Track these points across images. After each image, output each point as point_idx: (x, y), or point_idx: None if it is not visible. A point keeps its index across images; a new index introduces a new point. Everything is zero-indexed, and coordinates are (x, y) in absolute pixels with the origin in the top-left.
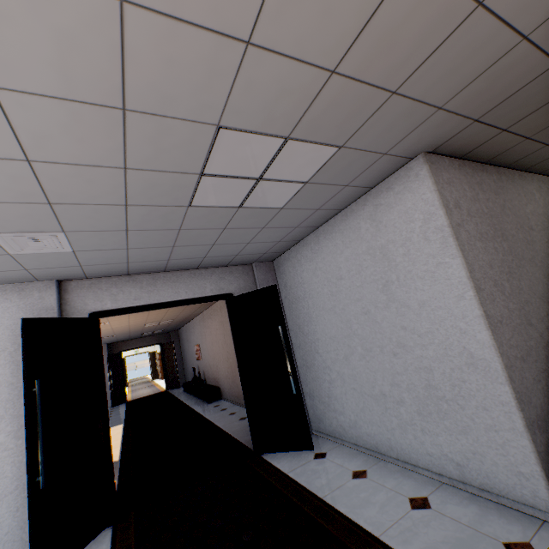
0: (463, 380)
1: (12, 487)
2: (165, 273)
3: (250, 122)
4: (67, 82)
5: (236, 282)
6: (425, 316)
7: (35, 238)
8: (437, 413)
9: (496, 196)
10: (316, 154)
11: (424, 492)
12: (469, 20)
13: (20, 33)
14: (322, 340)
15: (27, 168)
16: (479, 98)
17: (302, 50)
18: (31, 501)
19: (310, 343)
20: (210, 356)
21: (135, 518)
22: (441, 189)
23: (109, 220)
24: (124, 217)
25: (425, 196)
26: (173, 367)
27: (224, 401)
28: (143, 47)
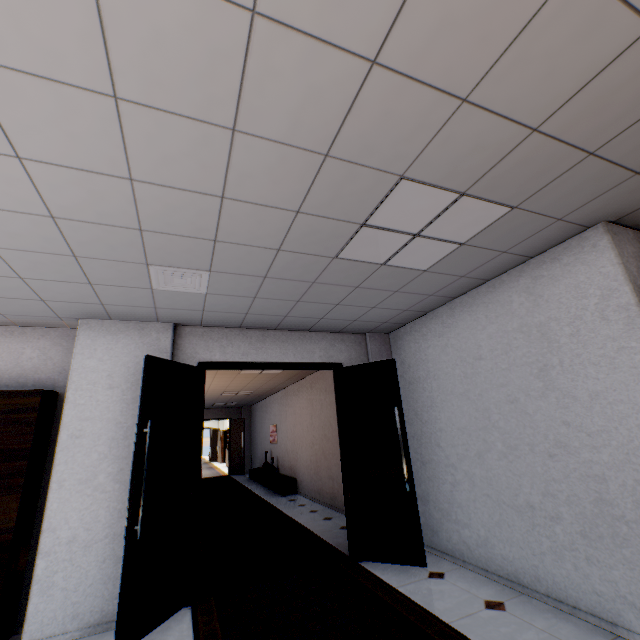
0: None
1: (103, 534)
2: (276, 331)
3: (433, 175)
4: (293, 129)
5: (346, 352)
6: (597, 410)
7: (183, 274)
8: (611, 538)
9: None
10: (484, 213)
11: None
12: None
13: (280, 88)
14: (446, 431)
15: (217, 204)
16: None
17: (512, 108)
18: (127, 550)
19: (430, 433)
20: (289, 439)
21: (217, 603)
22: (626, 262)
23: (255, 263)
24: (270, 262)
25: (604, 270)
26: (240, 448)
27: (300, 496)
28: (371, 101)
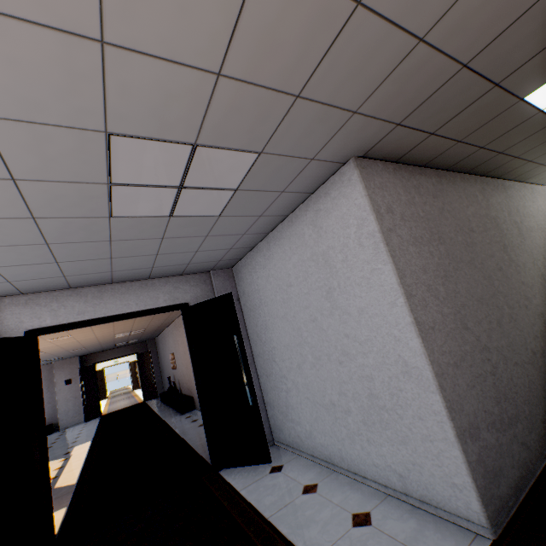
0: (400, 389)
1: None
2: (114, 284)
3: (144, 128)
4: None
5: (192, 291)
6: (364, 323)
7: None
8: (379, 423)
9: (434, 199)
10: (235, 161)
11: (368, 507)
12: (353, 20)
13: None
14: (277, 349)
15: None
16: (394, 101)
17: (172, 50)
18: None
19: (268, 351)
20: (183, 365)
21: None
22: (372, 194)
23: (20, 233)
24: (38, 230)
25: (357, 202)
26: (150, 377)
27: (197, 412)
28: None
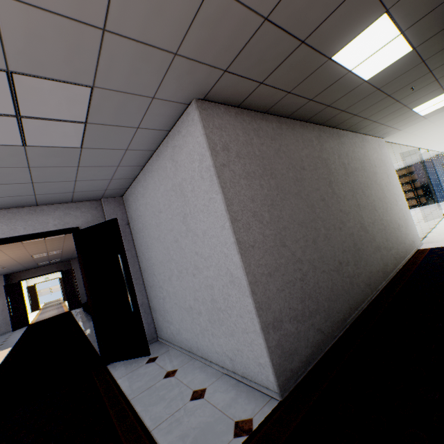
0: (229, 294)
1: None
2: None
3: None
4: None
5: (83, 217)
6: (206, 243)
7: None
8: (218, 321)
9: (272, 141)
10: (68, 93)
11: (206, 384)
12: None
13: None
14: (156, 265)
15: None
16: (212, 47)
17: None
18: None
19: (150, 267)
20: None
21: None
22: (210, 133)
23: None
24: None
25: (199, 139)
26: (75, 290)
27: None
28: None
